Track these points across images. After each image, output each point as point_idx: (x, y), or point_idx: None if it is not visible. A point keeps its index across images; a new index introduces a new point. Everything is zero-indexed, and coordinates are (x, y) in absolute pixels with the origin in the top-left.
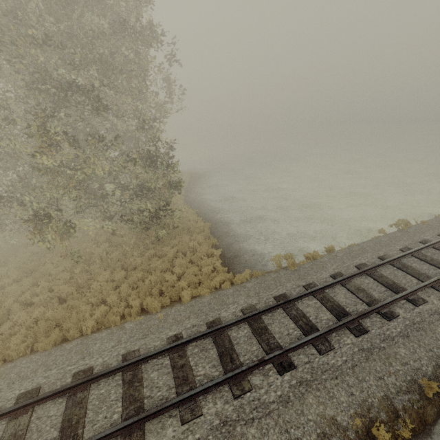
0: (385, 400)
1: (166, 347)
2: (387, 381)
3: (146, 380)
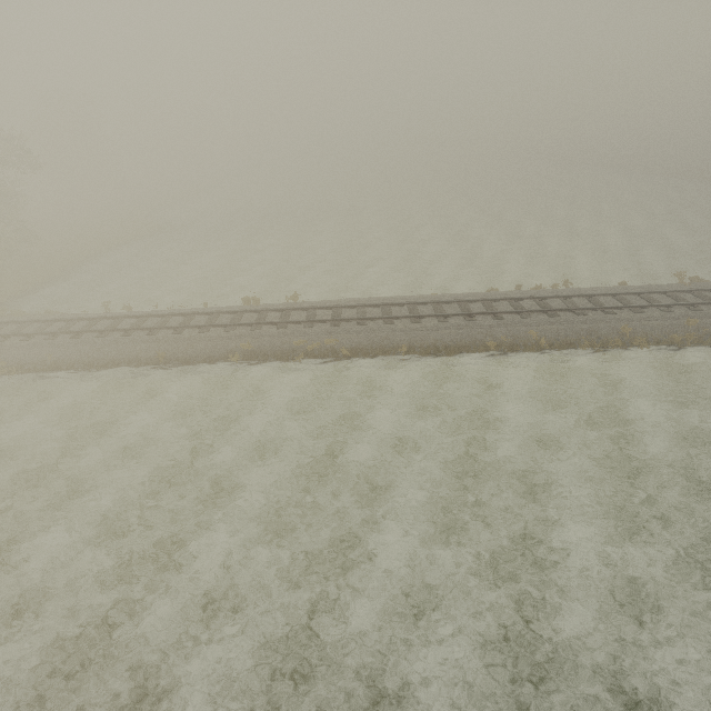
0: None
1: None
2: None
3: None
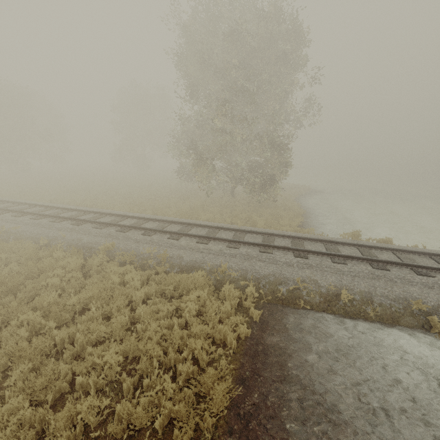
0: (366, 293)
1: (235, 228)
2: (378, 289)
3: (218, 234)
